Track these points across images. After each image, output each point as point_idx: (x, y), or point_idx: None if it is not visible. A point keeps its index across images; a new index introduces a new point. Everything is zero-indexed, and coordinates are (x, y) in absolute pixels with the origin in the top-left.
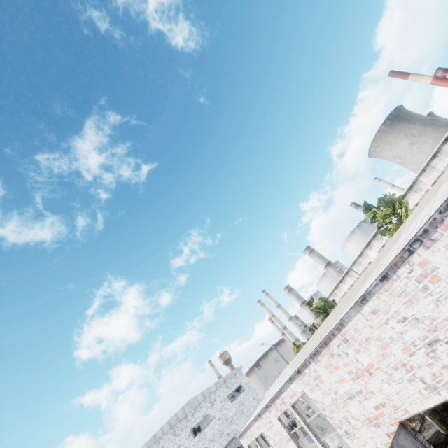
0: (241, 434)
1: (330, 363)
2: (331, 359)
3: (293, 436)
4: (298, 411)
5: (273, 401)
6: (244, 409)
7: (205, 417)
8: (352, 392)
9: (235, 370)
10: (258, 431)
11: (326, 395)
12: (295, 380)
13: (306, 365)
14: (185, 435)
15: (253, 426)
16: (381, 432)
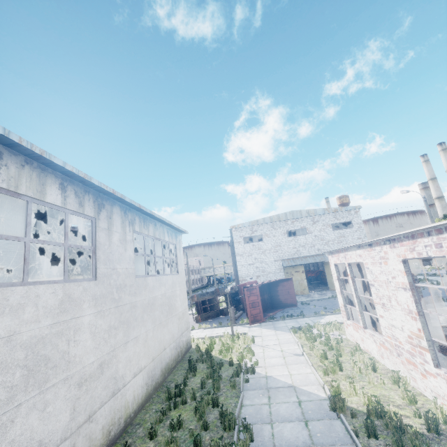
0: (332, 252)
1: None
2: None
3: (416, 289)
4: None
5: (412, 237)
6: (343, 241)
7: (303, 231)
8: None
9: (351, 207)
10: (356, 259)
11: None
12: None
13: None
14: (281, 232)
15: (352, 252)
16: None
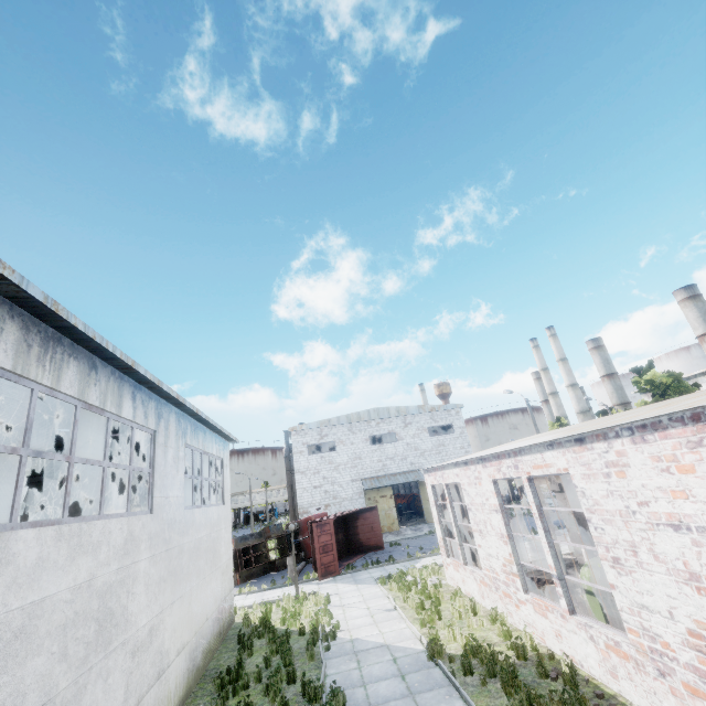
0: (429, 470)
1: (675, 456)
2: (685, 450)
3: (505, 511)
4: (536, 489)
5: (498, 457)
6: (443, 452)
7: (391, 435)
8: (690, 522)
9: (452, 406)
10: (454, 479)
11: (616, 496)
12: (562, 449)
13: (604, 437)
14: (362, 437)
15: (450, 470)
16: (704, 605)
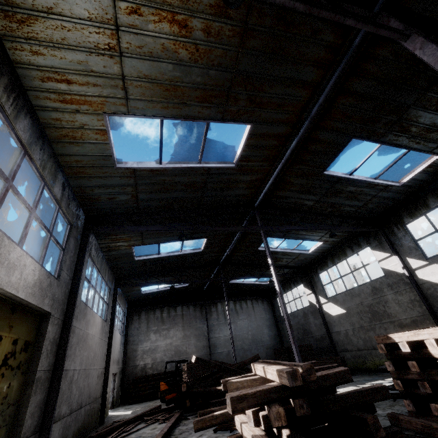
0: None
1: None
2: None
3: None
4: None
5: None
6: None
7: None
8: None
9: None
10: None
11: None
12: None
13: None
14: None
15: None
16: None
